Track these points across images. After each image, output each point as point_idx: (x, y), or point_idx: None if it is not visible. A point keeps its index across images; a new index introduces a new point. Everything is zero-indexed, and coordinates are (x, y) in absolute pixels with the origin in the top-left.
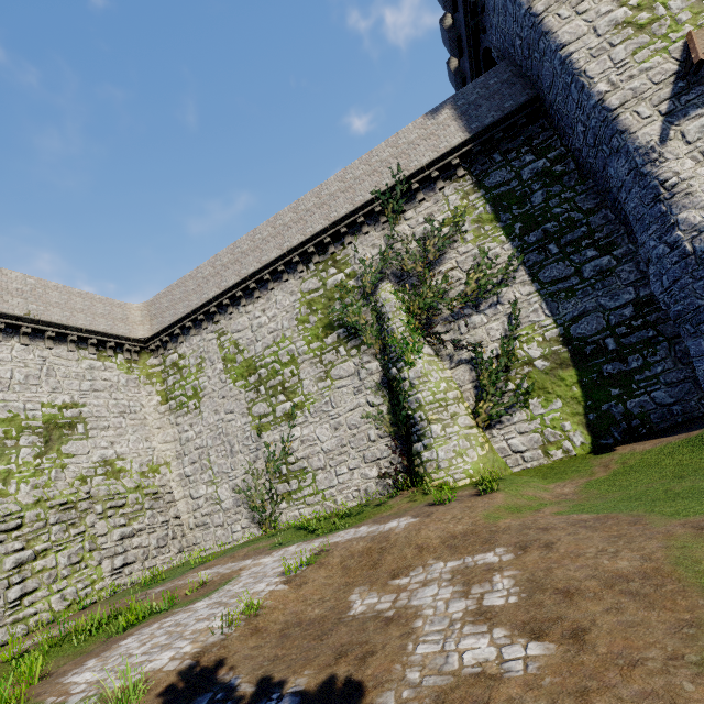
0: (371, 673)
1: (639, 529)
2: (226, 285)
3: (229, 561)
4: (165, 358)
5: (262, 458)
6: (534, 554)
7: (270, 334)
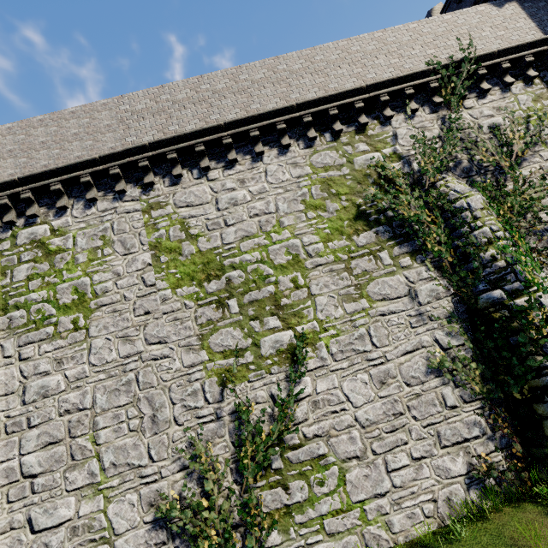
0: None
1: None
2: (177, 129)
3: None
4: (16, 229)
5: (226, 435)
6: None
7: (252, 218)
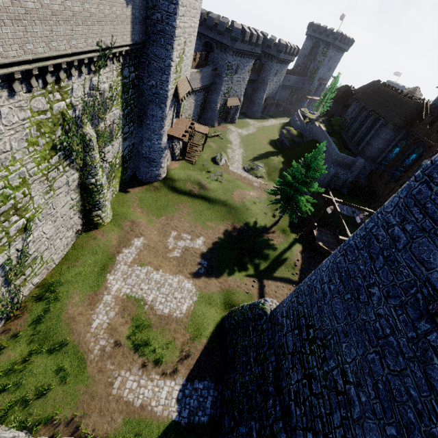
0: (200, 252)
1: (177, 218)
2: None
3: (89, 313)
4: None
5: None
6: (179, 229)
7: None
